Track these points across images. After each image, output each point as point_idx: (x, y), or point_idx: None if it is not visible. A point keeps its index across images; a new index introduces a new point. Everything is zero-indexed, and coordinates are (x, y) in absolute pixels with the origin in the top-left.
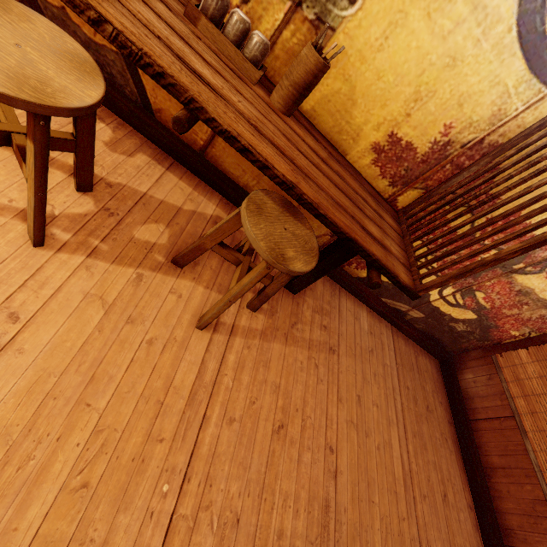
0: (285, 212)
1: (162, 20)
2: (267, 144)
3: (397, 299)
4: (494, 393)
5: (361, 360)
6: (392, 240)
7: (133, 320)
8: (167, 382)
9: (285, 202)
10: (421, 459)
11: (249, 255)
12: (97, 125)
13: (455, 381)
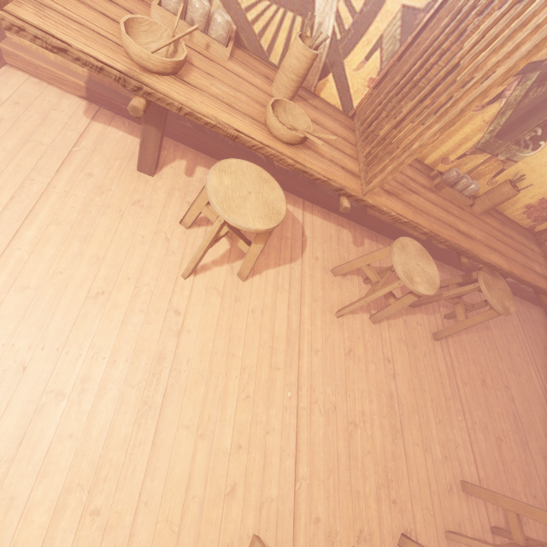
0: (493, 277)
1: (440, 207)
2: (494, 253)
3: None
4: None
5: (502, 328)
6: (544, 267)
7: (415, 346)
8: (438, 372)
9: (489, 270)
10: None
11: (461, 297)
12: (344, 232)
13: None
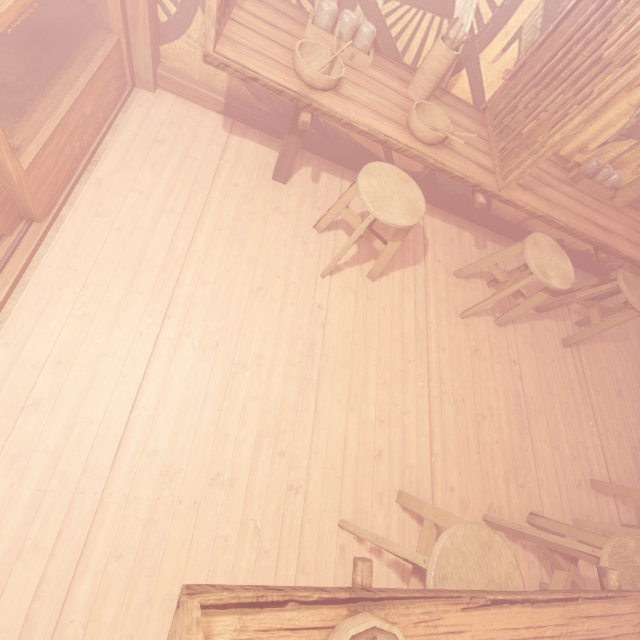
0: (634, 275)
1: (577, 201)
2: (637, 248)
3: None
4: None
5: None
6: None
7: (542, 351)
8: (568, 378)
9: (631, 268)
10: None
11: (596, 300)
12: (465, 235)
13: None
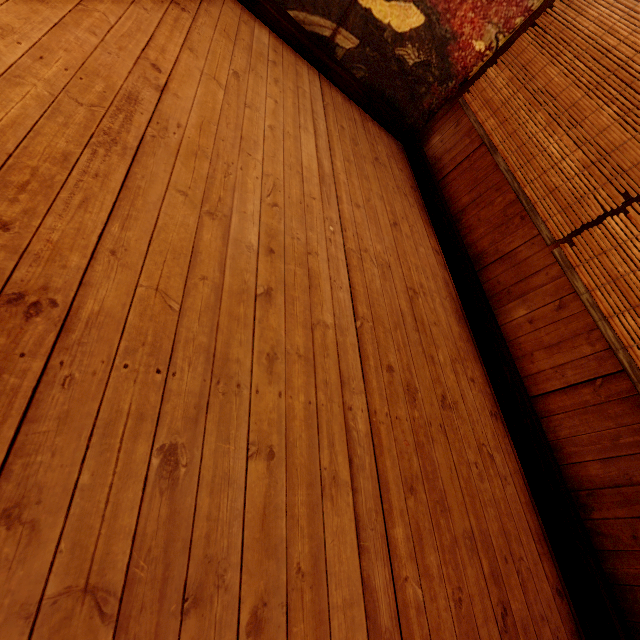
0: None
1: None
2: None
3: (310, 6)
4: (462, 136)
5: (249, 55)
6: None
7: None
8: None
9: None
10: (358, 182)
11: None
12: None
13: (420, 151)
